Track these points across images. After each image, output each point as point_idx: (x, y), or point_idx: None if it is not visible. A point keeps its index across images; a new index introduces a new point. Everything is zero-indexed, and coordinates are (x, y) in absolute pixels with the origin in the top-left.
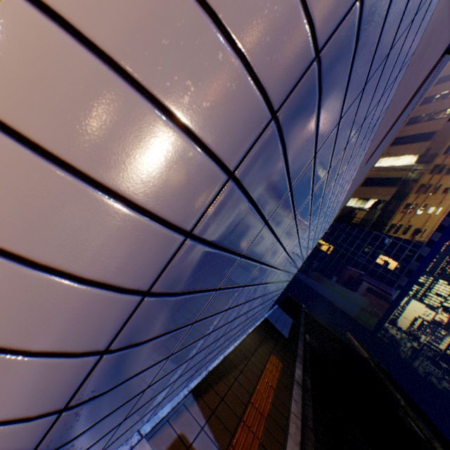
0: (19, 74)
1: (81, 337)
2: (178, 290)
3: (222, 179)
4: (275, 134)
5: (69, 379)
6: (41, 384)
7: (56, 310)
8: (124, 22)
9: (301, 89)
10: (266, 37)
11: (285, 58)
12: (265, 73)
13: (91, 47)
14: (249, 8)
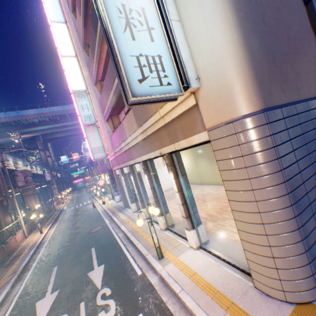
0: (266, 218)
1: (296, 239)
2: (302, 224)
3: (291, 207)
4: (290, 193)
5: (301, 245)
6: (298, 247)
7: (290, 237)
8: (268, 207)
9: (287, 186)
10: (278, 192)
11: (282, 189)
12: (282, 194)
13: (268, 211)
14: (275, 193)
